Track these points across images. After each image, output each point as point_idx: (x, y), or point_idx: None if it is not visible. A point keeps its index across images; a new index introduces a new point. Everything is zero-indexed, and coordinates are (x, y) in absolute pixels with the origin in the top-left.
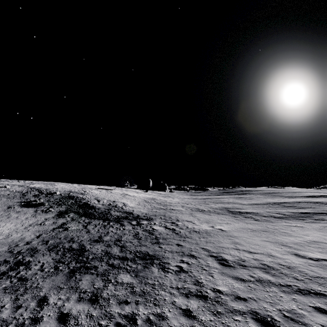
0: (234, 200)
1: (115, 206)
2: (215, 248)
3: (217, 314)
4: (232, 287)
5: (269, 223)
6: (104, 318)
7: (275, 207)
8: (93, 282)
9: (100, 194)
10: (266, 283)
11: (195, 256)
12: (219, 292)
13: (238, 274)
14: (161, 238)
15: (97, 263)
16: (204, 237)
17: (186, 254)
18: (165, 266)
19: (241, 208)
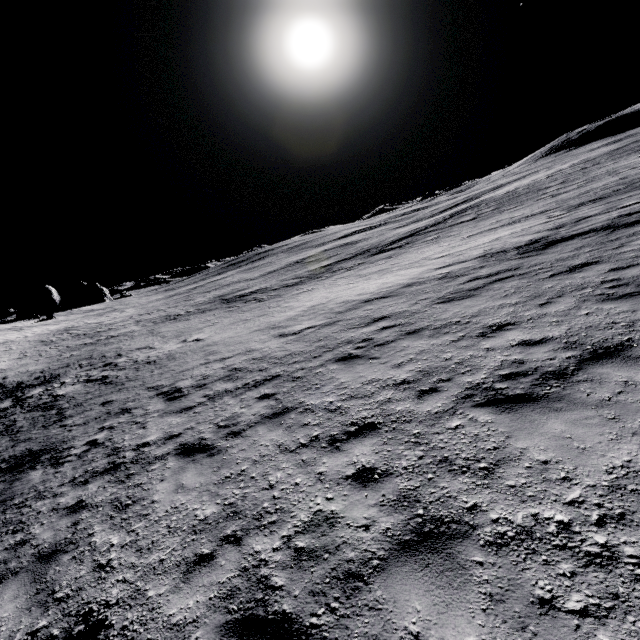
0: (242, 275)
1: None
2: (172, 378)
3: (126, 479)
4: (169, 428)
5: (276, 299)
6: None
7: (295, 268)
8: None
9: None
10: (221, 395)
11: (130, 409)
12: (146, 445)
13: (189, 402)
14: (70, 408)
15: None
16: (162, 366)
17: (113, 414)
18: (63, 456)
19: (246, 288)
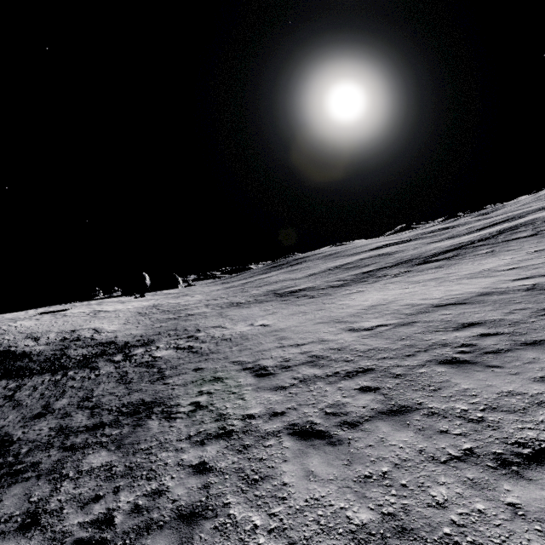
0: (286, 275)
1: (77, 338)
2: (252, 356)
3: (243, 450)
4: (269, 404)
5: (327, 297)
6: (50, 544)
7: (336, 272)
8: (28, 494)
9: (38, 325)
10: (312, 380)
11: (221, 378)
12: (251, 417)
13: (279, 381)
14: (168, 369)
15: (39, 456)
16: (238, 344)
17: (207, 380)
18: (172, 411)
19: (294, 286)
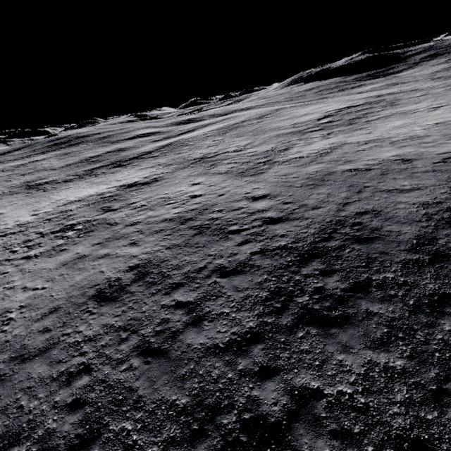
0: (54, 161)
1: None
2: None
3: None
4: None
5: (52, 191)
6: None
7: (81, 166)
8: None
9: None
10: None
11: None
12: None
13: None
14: None
15: None
16: None
17: None
18: None
19: (46, 178)
